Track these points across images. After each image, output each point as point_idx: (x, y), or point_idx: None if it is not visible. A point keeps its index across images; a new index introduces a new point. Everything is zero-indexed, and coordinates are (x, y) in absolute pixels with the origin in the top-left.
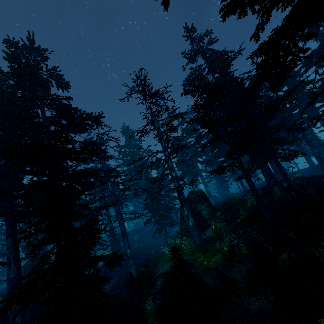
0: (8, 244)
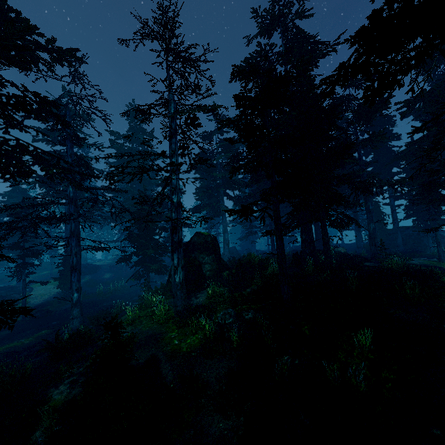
0: None
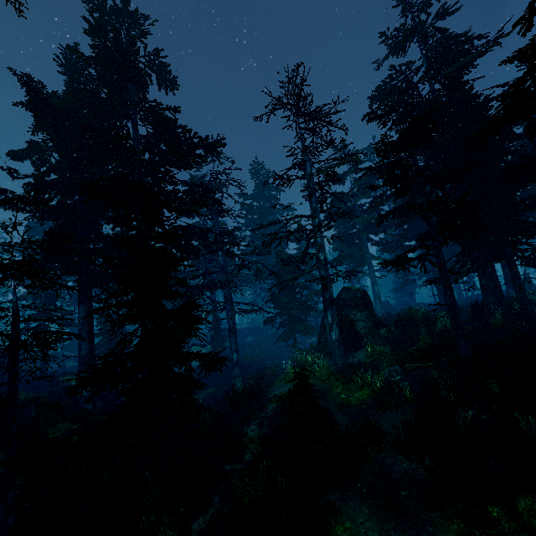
0: (81, 312)
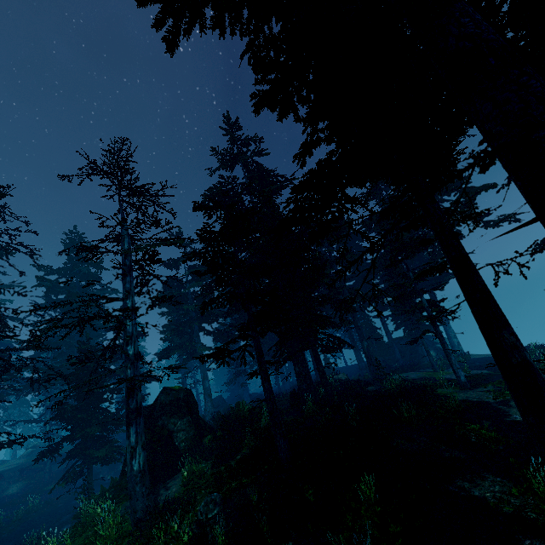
0: None
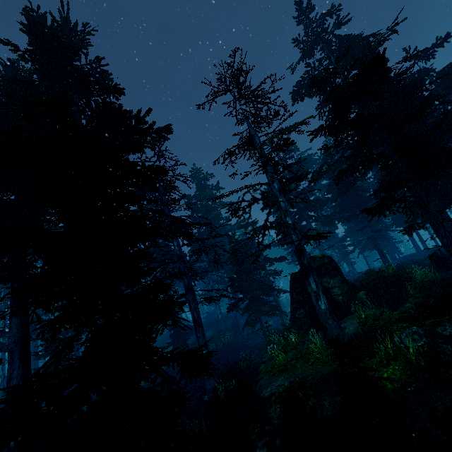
0: (13, 327)
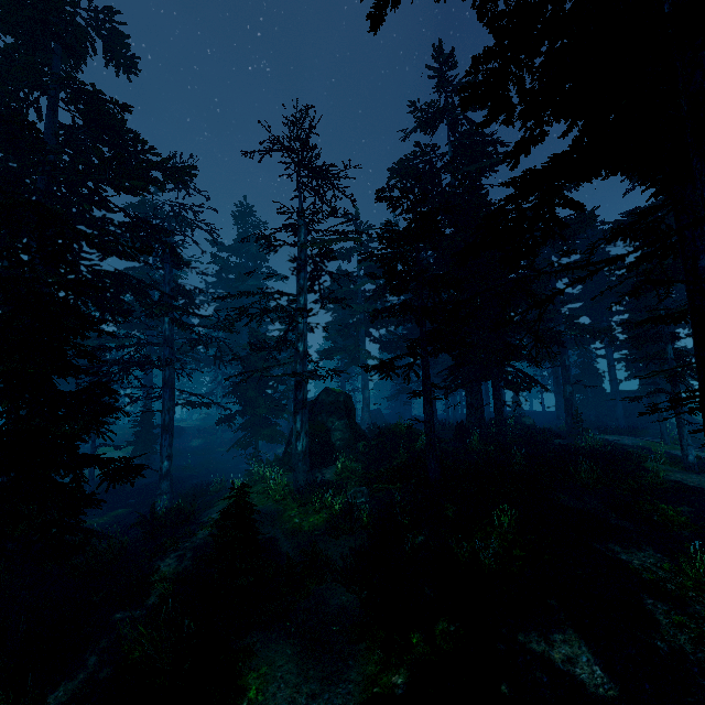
0: None
